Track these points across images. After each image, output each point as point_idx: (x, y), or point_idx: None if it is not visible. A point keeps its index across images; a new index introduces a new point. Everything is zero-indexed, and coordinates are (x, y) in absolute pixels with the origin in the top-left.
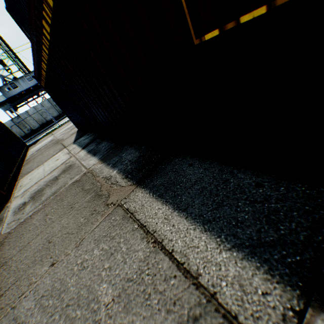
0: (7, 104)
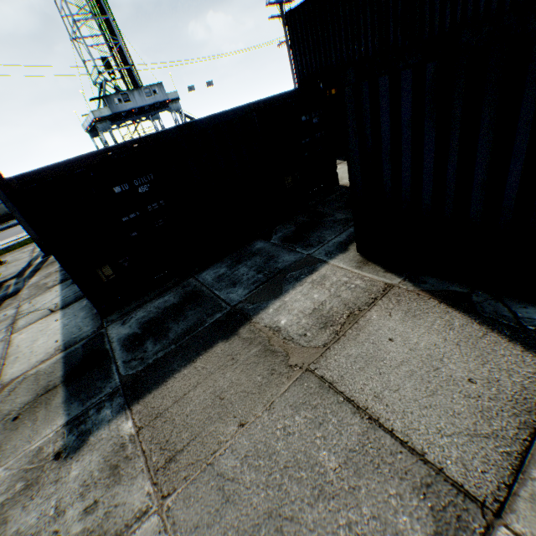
0: (107, 122)
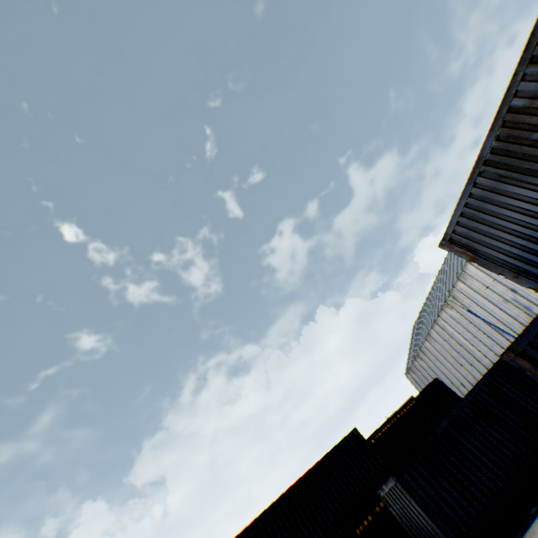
0: None
